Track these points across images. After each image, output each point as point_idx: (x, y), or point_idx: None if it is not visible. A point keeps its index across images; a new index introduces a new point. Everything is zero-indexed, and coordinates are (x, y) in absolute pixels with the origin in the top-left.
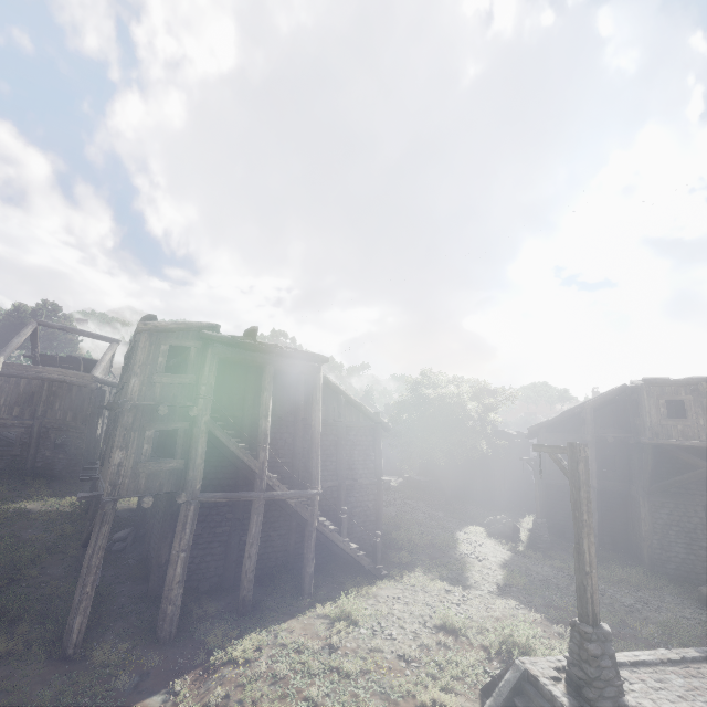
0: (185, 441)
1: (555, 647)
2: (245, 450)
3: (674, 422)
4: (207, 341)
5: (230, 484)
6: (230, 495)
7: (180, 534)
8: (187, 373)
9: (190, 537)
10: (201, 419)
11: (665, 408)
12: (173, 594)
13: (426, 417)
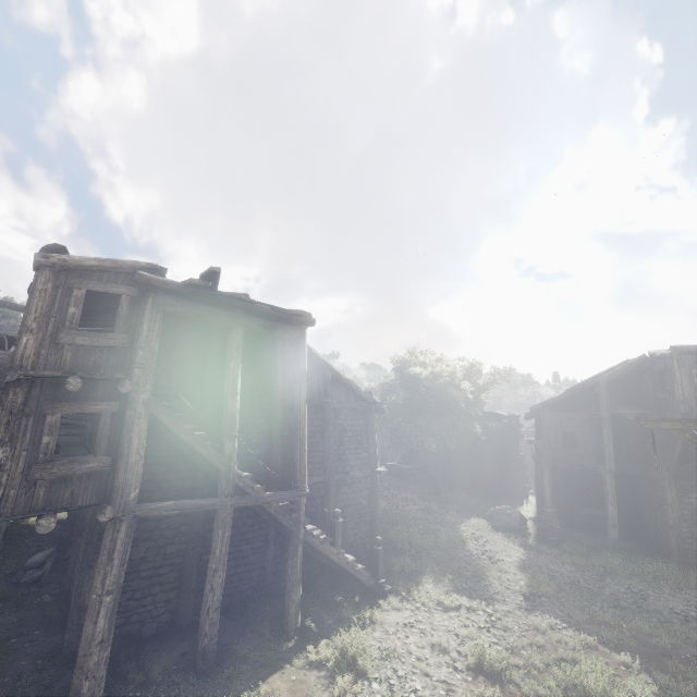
0: (112, 429)
1: (638, 695)
2: (206, 440)
3: None
4: (146, 289)
5: (185, 486)
6: (182, 504)
7: (104, 567)
8: (115, 332)
9: (120, 571)
10: (137, 397)
11: None
12: (92, 662)
13: (415, 398)
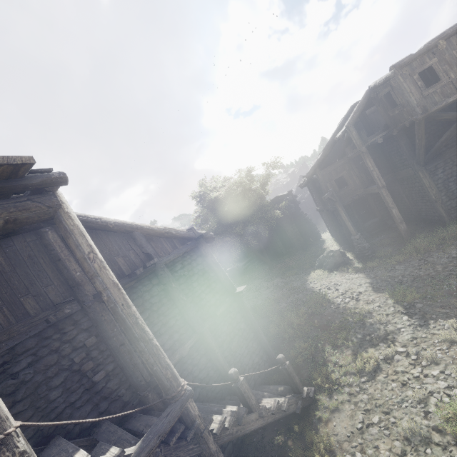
0: None
1: None
2: None
3: (433, 88)
4: None
5: None
6: None
7: None
8: None
9: None
10: None
11: (421, 80)
12: None
13: (224, 216)
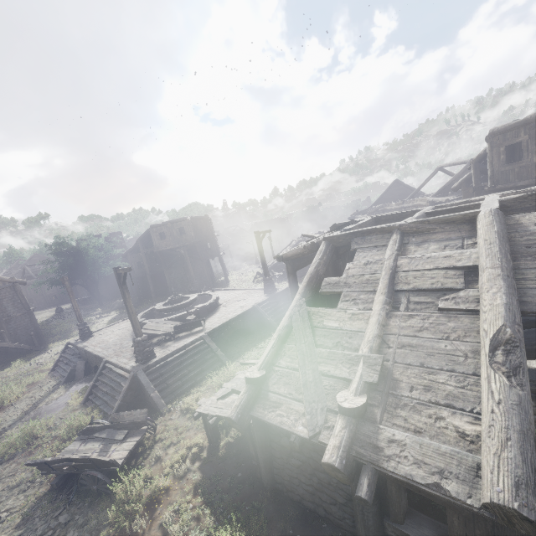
0: None
1: None
2: None
3: (163, 241)
4: None
5: None
6: None
7: None
8: None
9: None
10: None
11: (159, 236)
12: None
13: (67, 263)
